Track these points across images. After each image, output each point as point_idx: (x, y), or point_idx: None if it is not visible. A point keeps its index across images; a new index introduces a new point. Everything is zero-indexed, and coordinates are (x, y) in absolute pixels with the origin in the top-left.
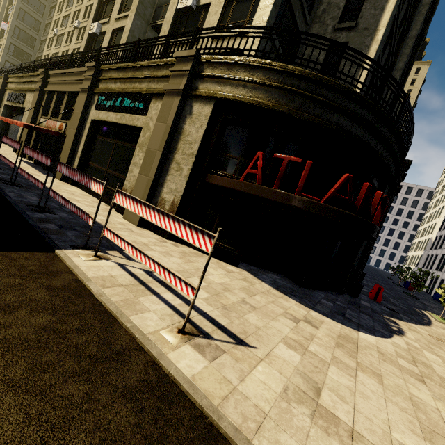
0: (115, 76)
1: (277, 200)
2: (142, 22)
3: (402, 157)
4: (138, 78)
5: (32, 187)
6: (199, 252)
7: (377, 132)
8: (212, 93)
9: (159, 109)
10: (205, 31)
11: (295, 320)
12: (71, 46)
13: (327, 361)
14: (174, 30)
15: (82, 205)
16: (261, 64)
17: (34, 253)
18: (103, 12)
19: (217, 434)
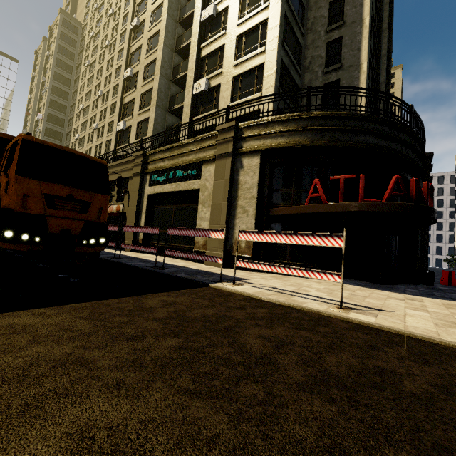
0: (163, 157)
1: (346, 210)
2: (161, 111)
3: (424, 152)
4: (185, 153)
5: (128, 258)
6: (282, 275)
7: (399, 139)
8: (257, 147)
9: (212, 171)
10: (222, 104)
11: (401, 300)
12: (93, 144)
13: (449, 314)
14: (194, 110)
15: (171, 262)
16: (290, 117)
17: (202, 288)
18: (125, 112)
19: (418, 339)
